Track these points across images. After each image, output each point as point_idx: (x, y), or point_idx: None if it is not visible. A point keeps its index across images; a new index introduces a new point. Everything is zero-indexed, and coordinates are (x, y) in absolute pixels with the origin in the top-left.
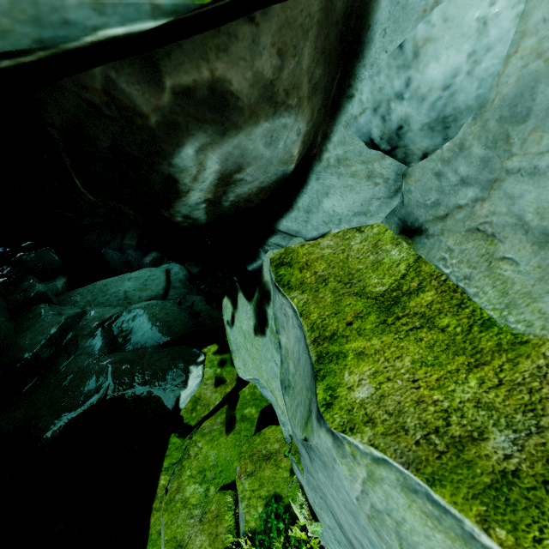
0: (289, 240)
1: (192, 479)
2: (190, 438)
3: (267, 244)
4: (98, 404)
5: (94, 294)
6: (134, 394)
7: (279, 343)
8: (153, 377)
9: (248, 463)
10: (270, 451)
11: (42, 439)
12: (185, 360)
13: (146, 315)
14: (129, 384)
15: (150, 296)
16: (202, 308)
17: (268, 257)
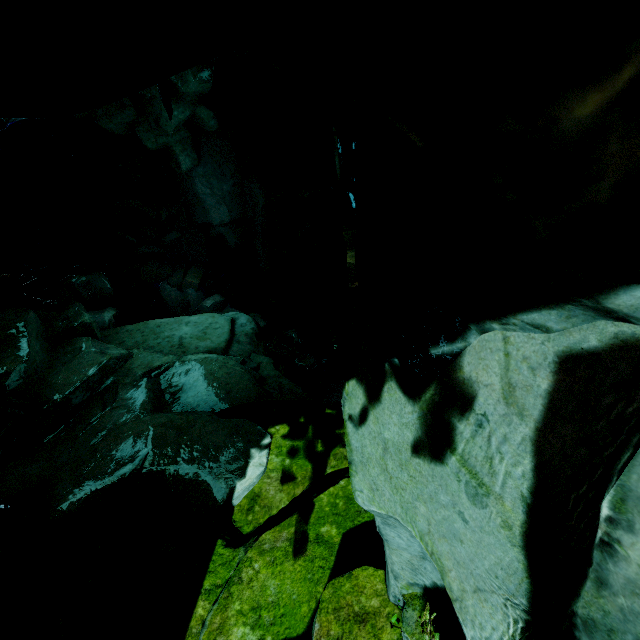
0: (579, 323)
1: (242, 617)
2: (244, 553)
3: (502, 321)
4: (130, 477)
5: (145, 335)
6: (176, 472)
7: (603, 542)
8: (203, 454)
9: (332, 621)
10: (366, 609)
11: (56, 511)
12: (246, 439)
13: (202, 370)
14: (173, 458)
15: (209, 348)
16: (270, 373)
17: (484, 341)
